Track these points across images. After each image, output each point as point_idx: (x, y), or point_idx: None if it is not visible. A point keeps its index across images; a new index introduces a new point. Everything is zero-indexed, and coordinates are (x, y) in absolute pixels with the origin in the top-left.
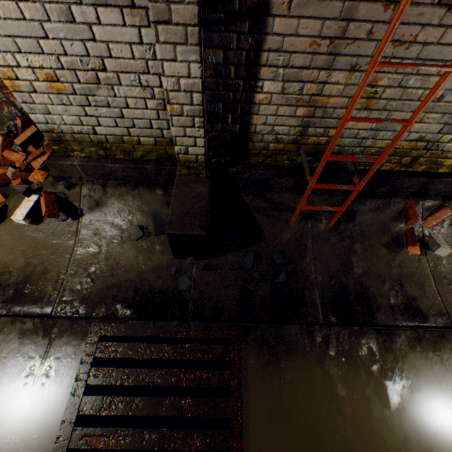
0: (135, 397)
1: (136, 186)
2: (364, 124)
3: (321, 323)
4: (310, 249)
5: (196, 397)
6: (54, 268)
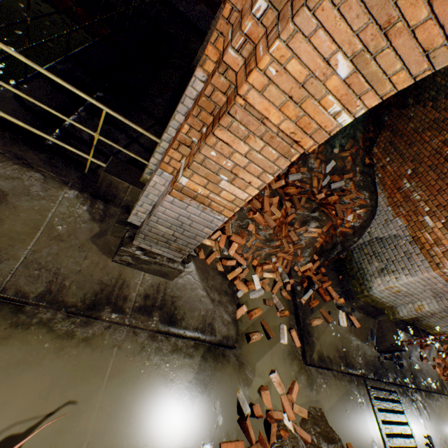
0: (387, 413)
1: (367, 314)
2: (433, 320)
3: (412, 386)
4: (402, 354)
5: (398, 414)
6: (350, 350)
